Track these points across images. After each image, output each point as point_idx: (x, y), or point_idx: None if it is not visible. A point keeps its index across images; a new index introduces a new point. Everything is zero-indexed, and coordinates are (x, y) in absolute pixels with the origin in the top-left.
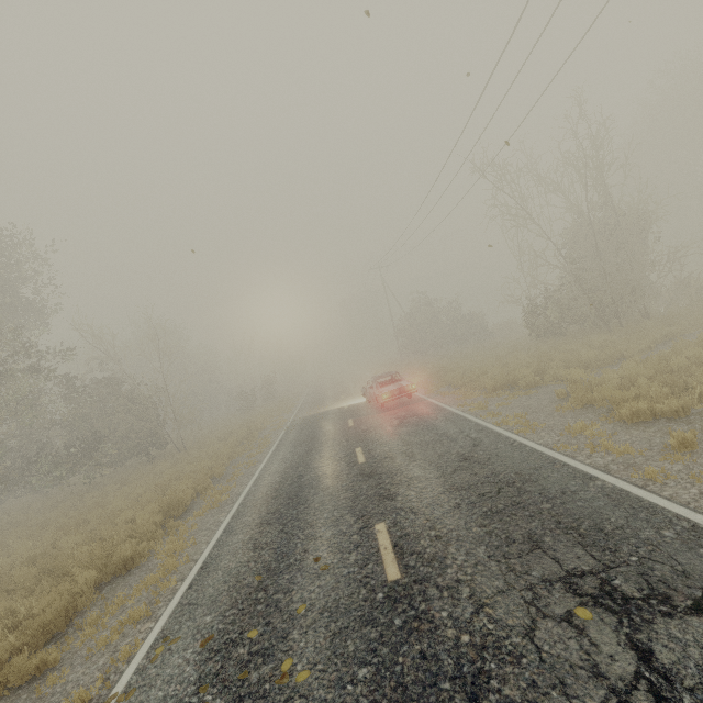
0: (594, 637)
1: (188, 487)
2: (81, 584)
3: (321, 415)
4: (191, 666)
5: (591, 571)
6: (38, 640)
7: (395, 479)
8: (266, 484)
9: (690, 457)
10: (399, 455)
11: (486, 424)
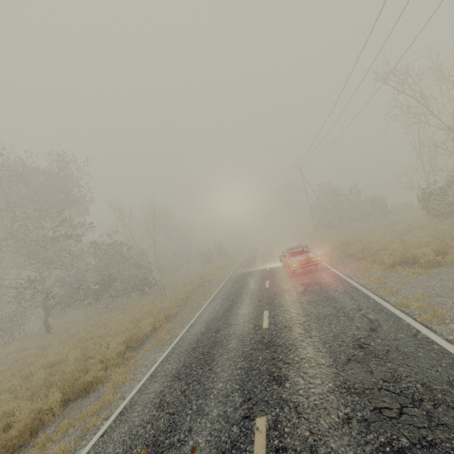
0: None
1: (150, 323)
2: (53, 401)
3: (249, 274)
4: None
5: None
6: (6, 450)
7: (288, 356)
8: (194, 333)
9: None
10: (297, 326)
11: (384, 304)
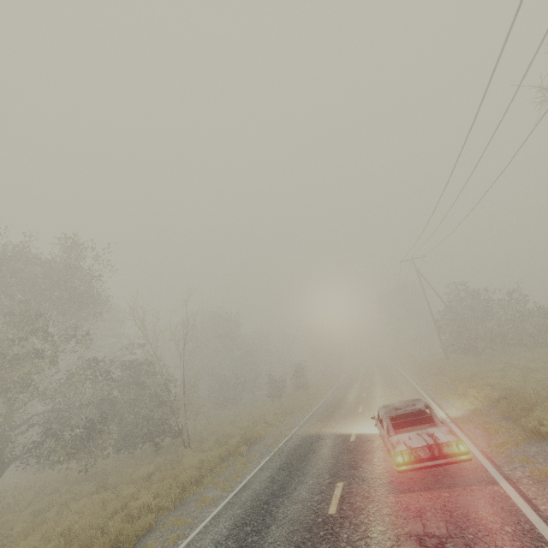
0: None
1: None
2: None
3: (317, 443)
4: None
5: None
6: None
7: None
8: None
9: None
10: None
11: None
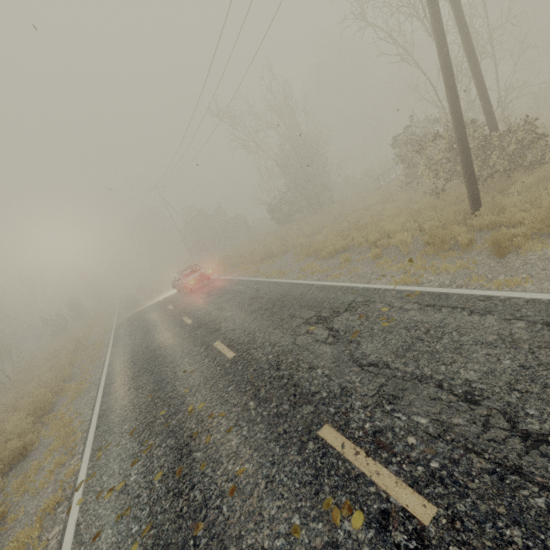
0: (316, 332)
1: (42, 394)
2: None
3: (142, 311)
4: (130, 443)
5: (314, 315)
6: None
7: (217, 322)
8: (121, 363)
9: (349, 265)
10: (214, 310)
11: (261, 279)
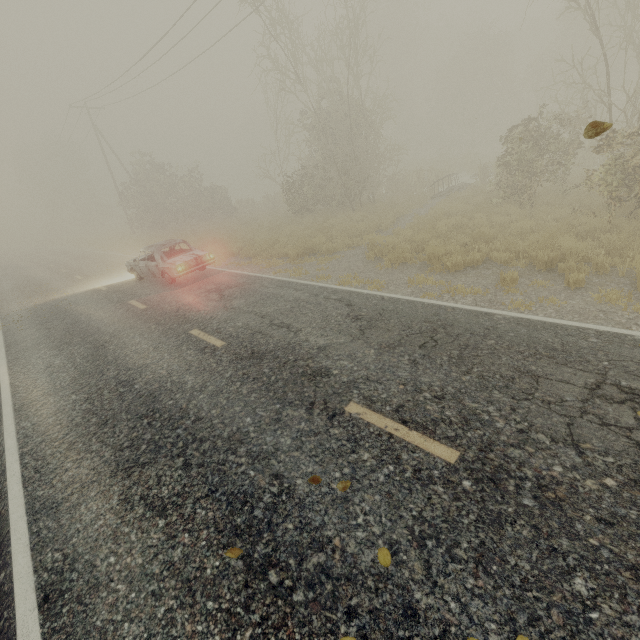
0: None
1: None
2: None
3: (64, 302)
4: None
5: (599, 382)
6: None
7: (301, 353)
8: (56, 411)
9: (519, 290)
10: (269, 328)
11: (331, 286)
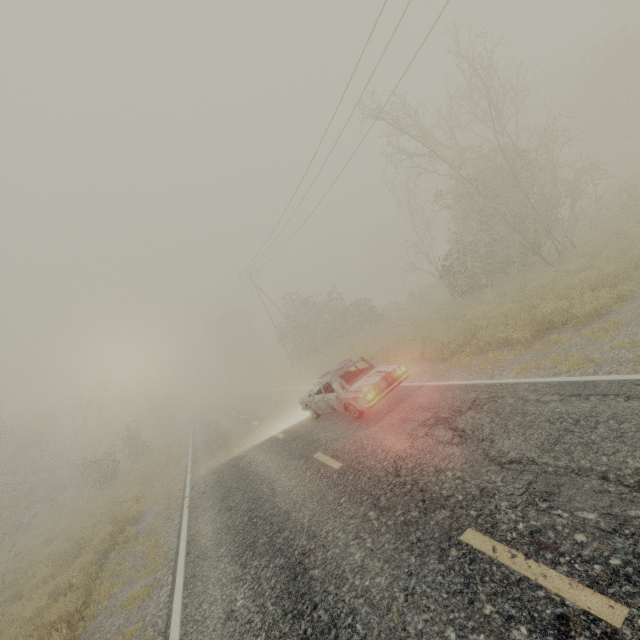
0: None
1: None
2: None
3: (244, 461)
4: None
5: None
6: None
7: None
8: None
9: None
10: None
11: None
